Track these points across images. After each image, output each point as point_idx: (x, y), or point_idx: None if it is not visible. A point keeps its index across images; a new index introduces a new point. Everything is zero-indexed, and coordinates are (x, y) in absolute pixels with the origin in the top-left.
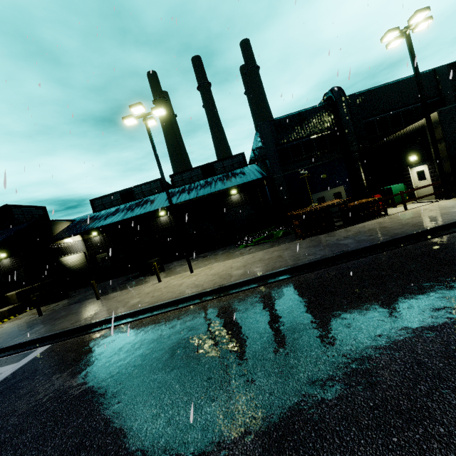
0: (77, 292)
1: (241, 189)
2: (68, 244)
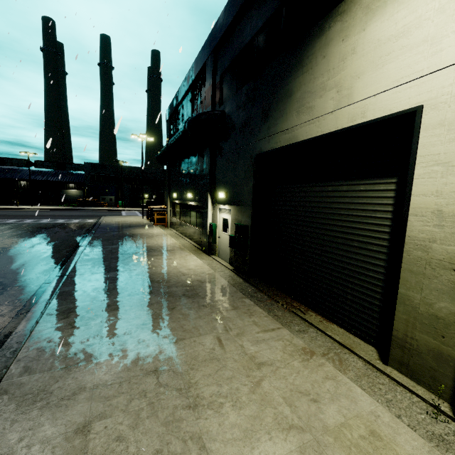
0: None
1: (76, 183)
2: None
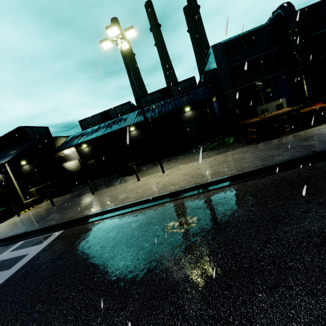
0: (77, 188)
1: (193, 107)
2: (66, 154)
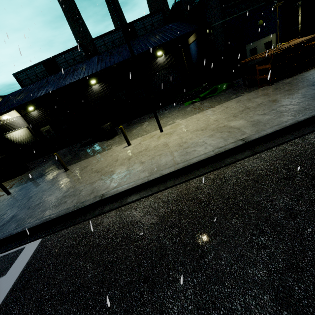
0: (35, 163)
1: (166, 50)
2: (7, 121)
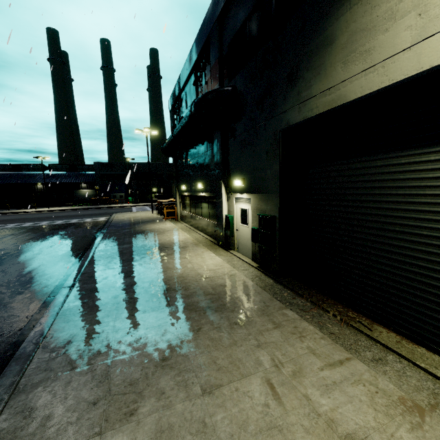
0: None
1: (88, 183)
2: None
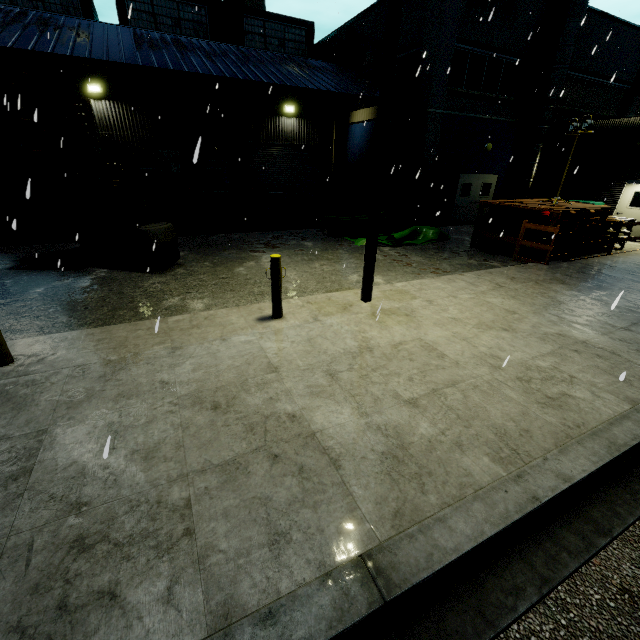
0: None
1: (305, 111)
2: None
